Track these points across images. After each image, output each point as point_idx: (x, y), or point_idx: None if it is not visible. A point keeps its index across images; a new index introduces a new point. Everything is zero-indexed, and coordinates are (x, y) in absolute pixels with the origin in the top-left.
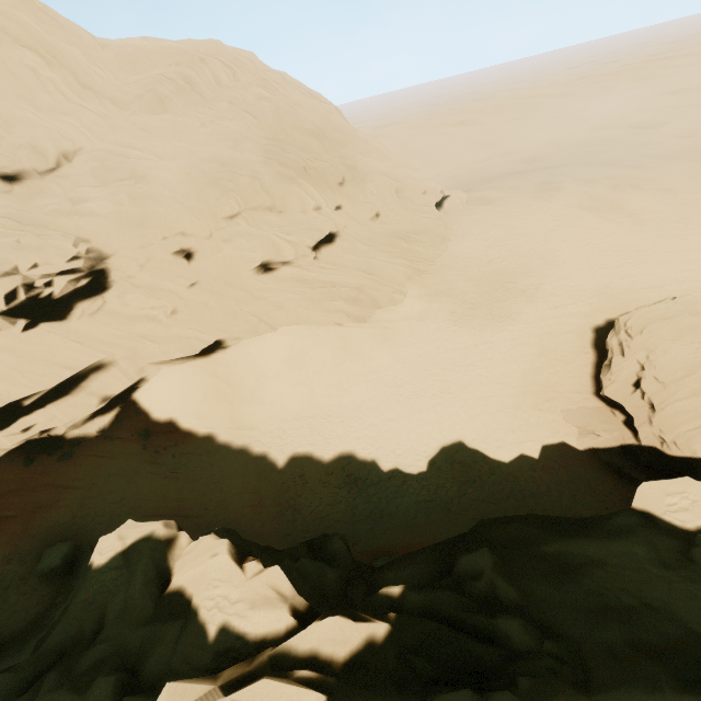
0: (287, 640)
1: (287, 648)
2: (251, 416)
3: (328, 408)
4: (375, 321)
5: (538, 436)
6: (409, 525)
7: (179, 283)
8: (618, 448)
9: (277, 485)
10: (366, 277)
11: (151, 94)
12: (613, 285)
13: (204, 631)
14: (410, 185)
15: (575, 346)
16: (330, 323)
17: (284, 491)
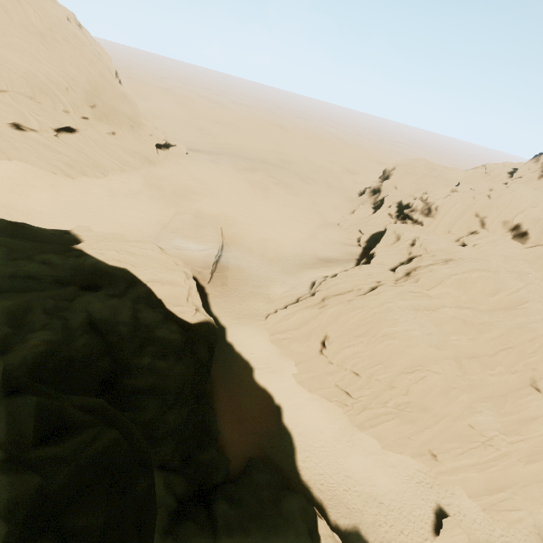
0: None
1: None
2: None
3: (25, 208)
4: (79, 181)
5: None
6: None
7: None
8: None
9: None
10: (85, 158)
11: None
12: (206, 208)
13: None
14: (142, 127)
15: (166, 223)
16: (48, 170)
17: None
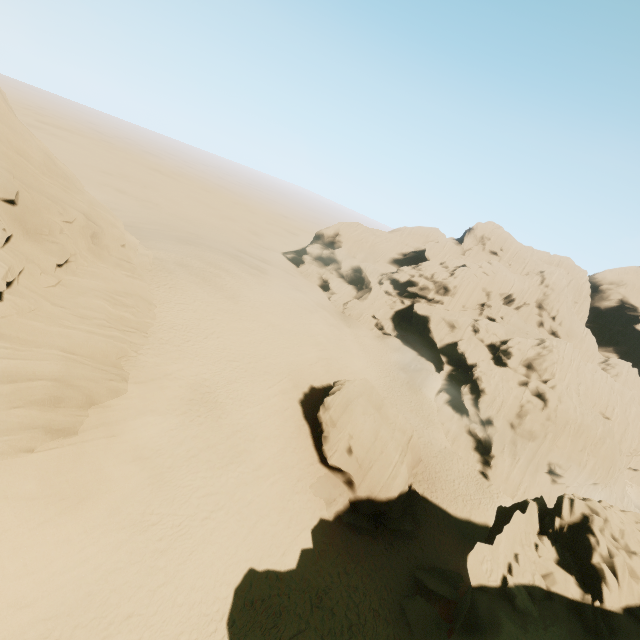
0: None
1: None
2: None
3: (19, 637)
4: (91, 428)
5: (305, 522)
6: None
7: None
8: (350, 506)
9: None
10: (70, 359)
11: None
12: (296, 362)
13: None
14: (110, 233)
15: (296, 420)
16: (8, 453)
17: None
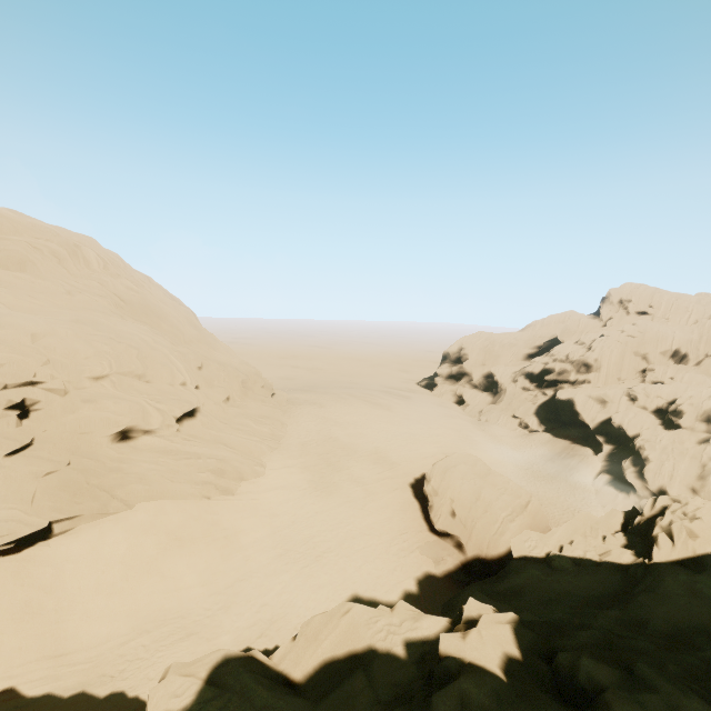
0: (455, 627)
1: (467, 618)
2: (86, 639)
3: (203, 599)
4: (242, 493)
5: (410, 572)
6: None
7: (4, 445)
8: (461, 566)
9: None
10: (229, 450)
11: (11, 253)
12: (408, 456)
13: (392, 656)
14: (253, 379)
15: (405, 498)
16: (198, 496)
17: None
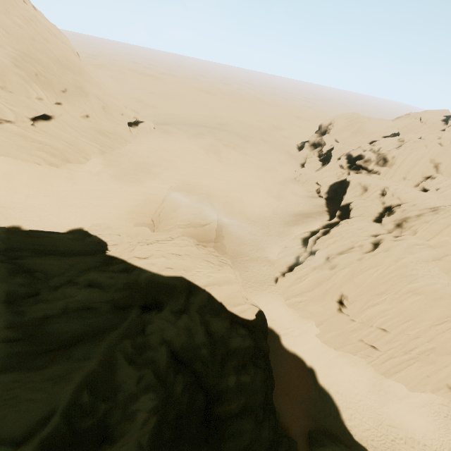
0: None
1: None
2: None
3: (15, 204)
4: (64, 168)
5: None
6: None
7: None
8: None
9: None
10: (65, 145)
11: None
12: (188, 181)
13: None
14: (113, 107)
15: (157, 200)
16: (32, 162)
17: None
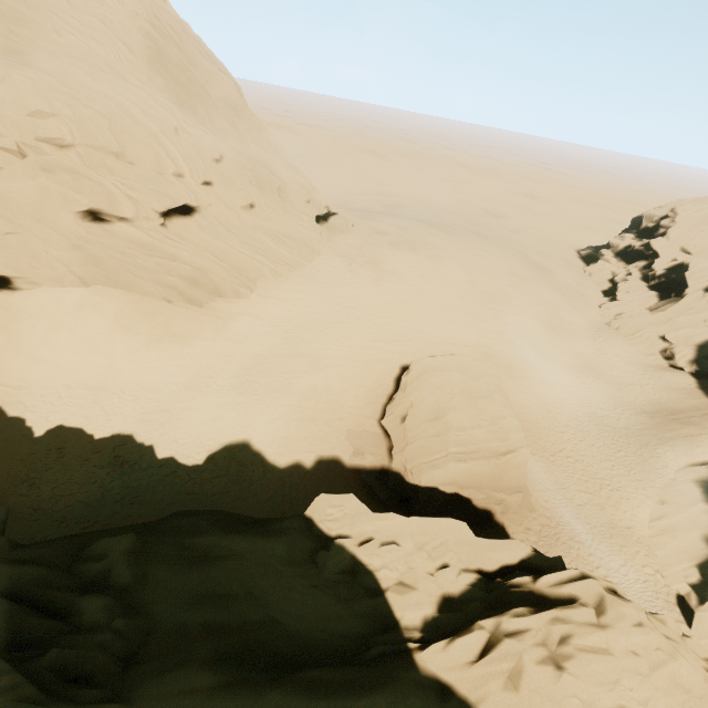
0: None
1: None
2: (23, 373)
3: (125, 383)
4: (211, 308)
5: (318, 449)
6: (157, 514)
7: None
8: (377, 470)
9: (23, 454)
10: (215, 262)
11: None
12: (432, 334)
13: None
14: (294, 189)
15: (382, 378)
16: (157, 297)
17: (29, 462)
